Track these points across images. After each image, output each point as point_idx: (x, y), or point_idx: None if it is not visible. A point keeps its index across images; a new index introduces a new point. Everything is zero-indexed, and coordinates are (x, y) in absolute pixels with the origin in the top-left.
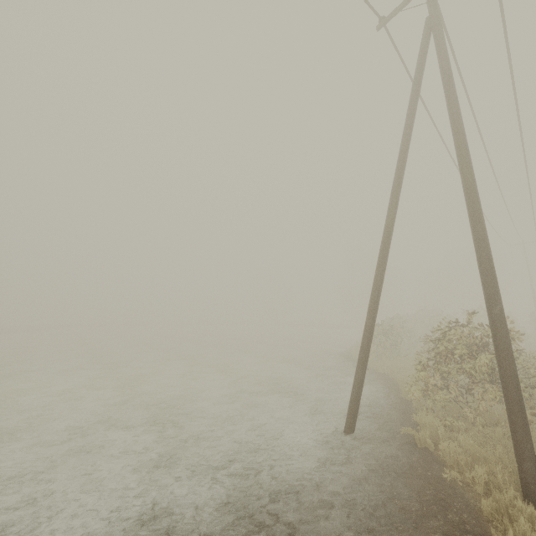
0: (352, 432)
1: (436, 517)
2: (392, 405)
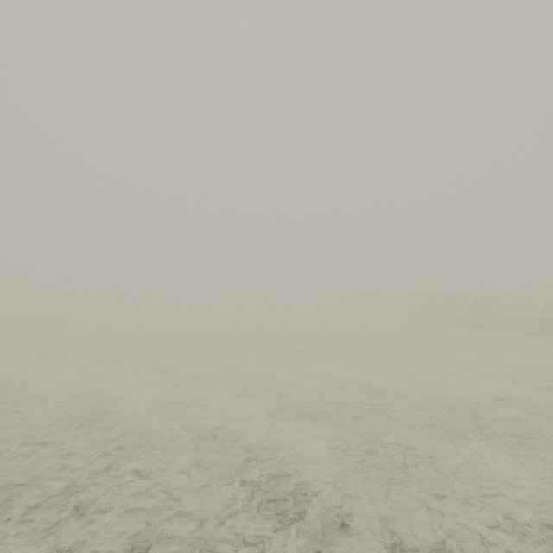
0: None
1: None
2: None
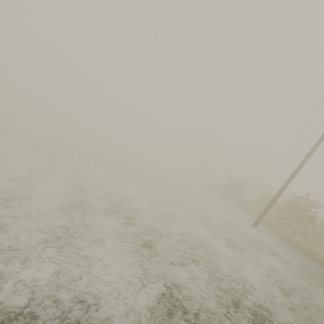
0: (256, 226)
1: (306, 257)
2: (255, 219)
